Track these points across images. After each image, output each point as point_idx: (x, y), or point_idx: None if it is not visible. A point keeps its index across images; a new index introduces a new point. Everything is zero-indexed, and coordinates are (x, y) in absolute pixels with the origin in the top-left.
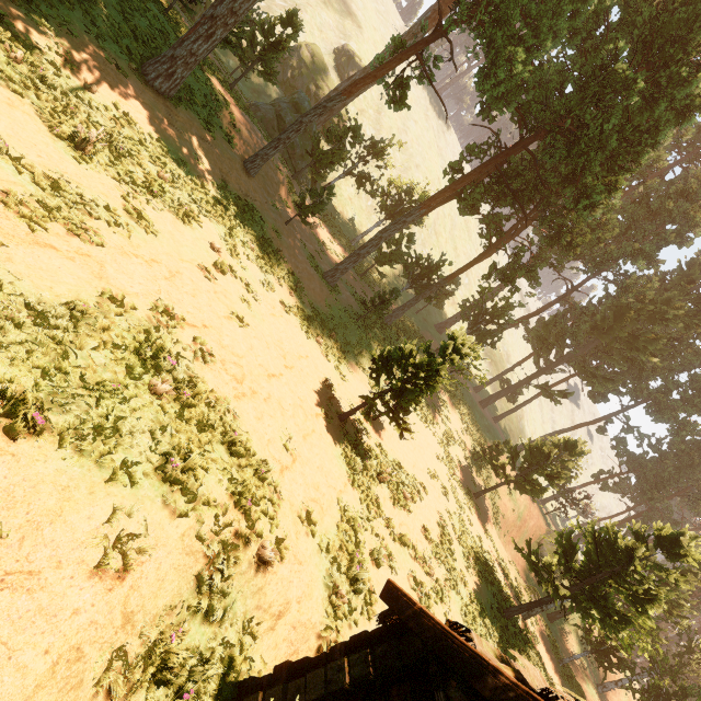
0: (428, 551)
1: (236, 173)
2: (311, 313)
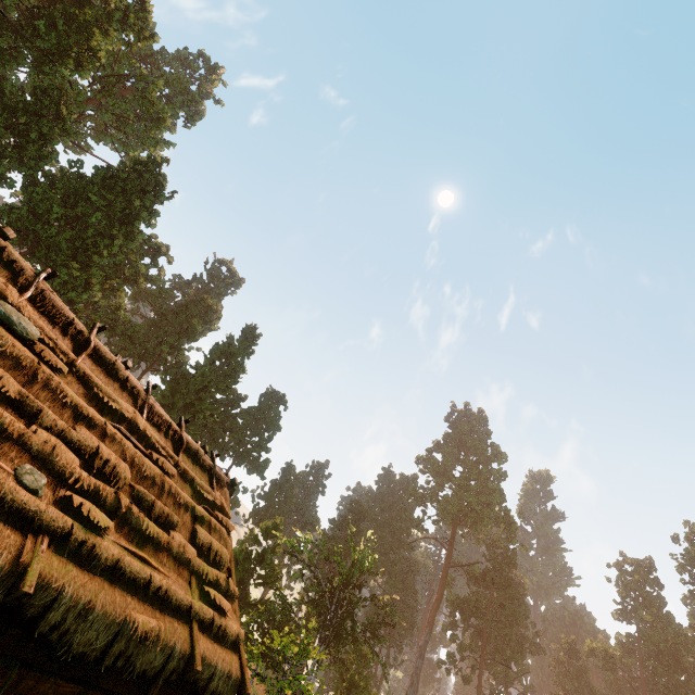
0: None
1: None
2: None
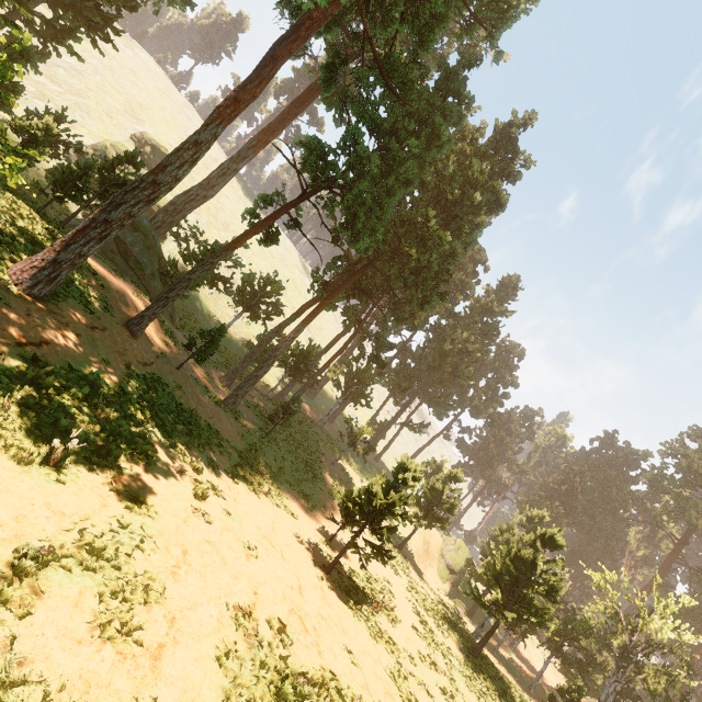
0: (427, 648)
1: (128, 345)
2: (240, 460)
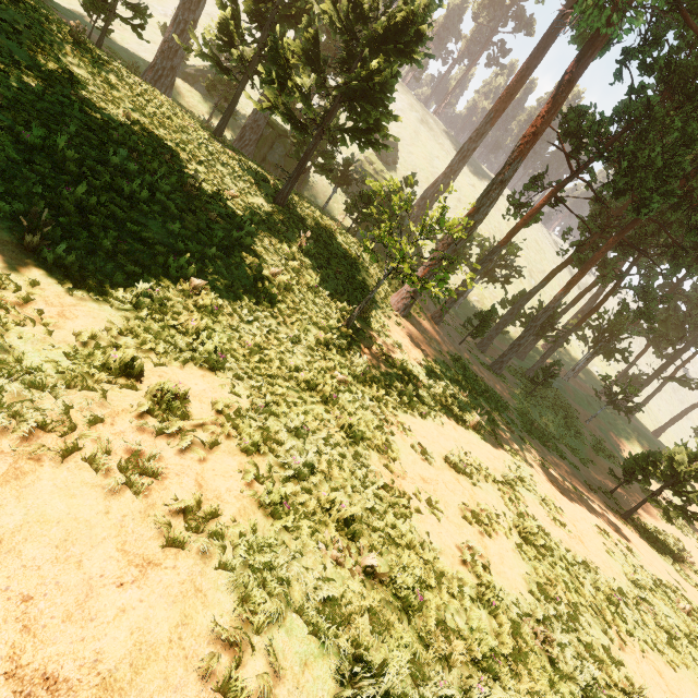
0: None
1: (439, 335)
2: (520, 418)
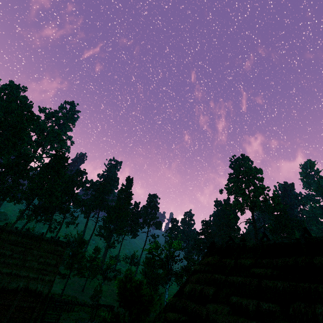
0: None
1: None
2: None
